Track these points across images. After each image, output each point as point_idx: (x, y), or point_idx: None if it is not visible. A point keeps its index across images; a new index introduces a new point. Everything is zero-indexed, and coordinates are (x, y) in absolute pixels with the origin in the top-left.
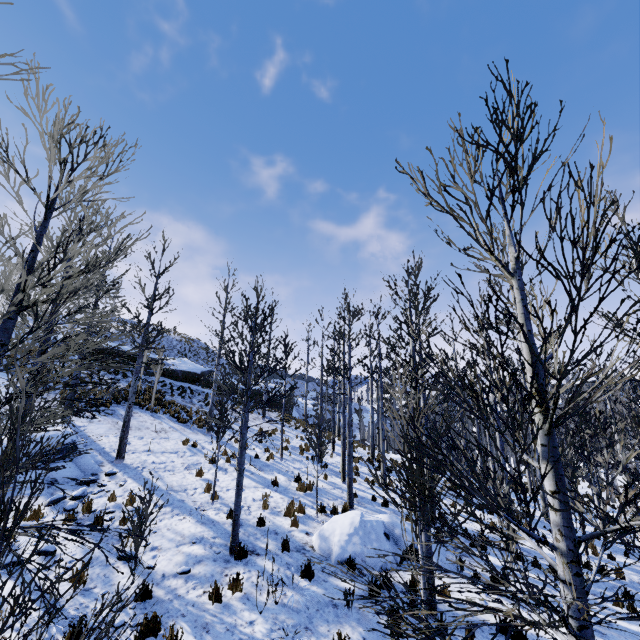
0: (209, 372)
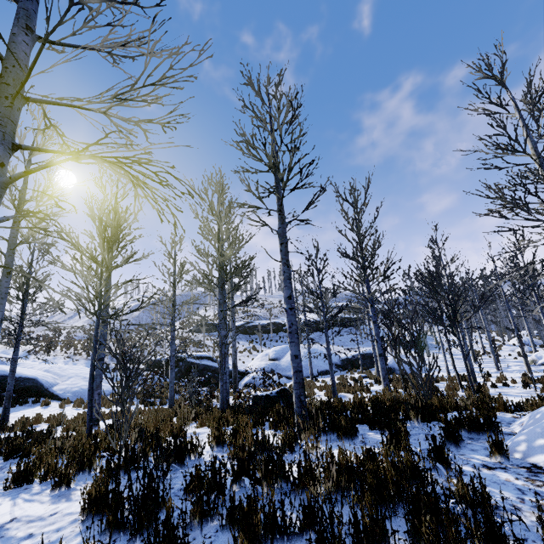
0: None
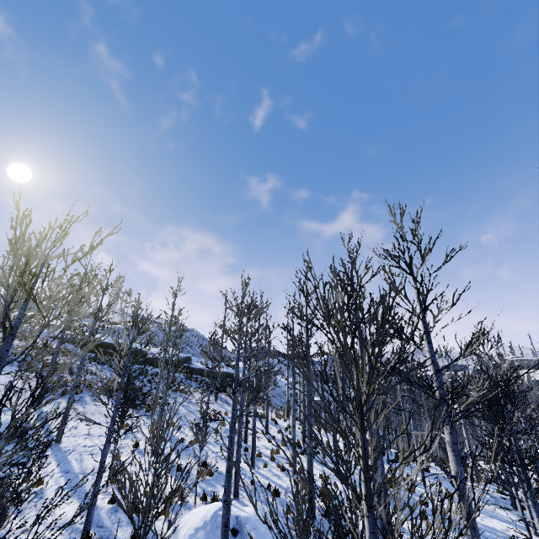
0: (185, 358)
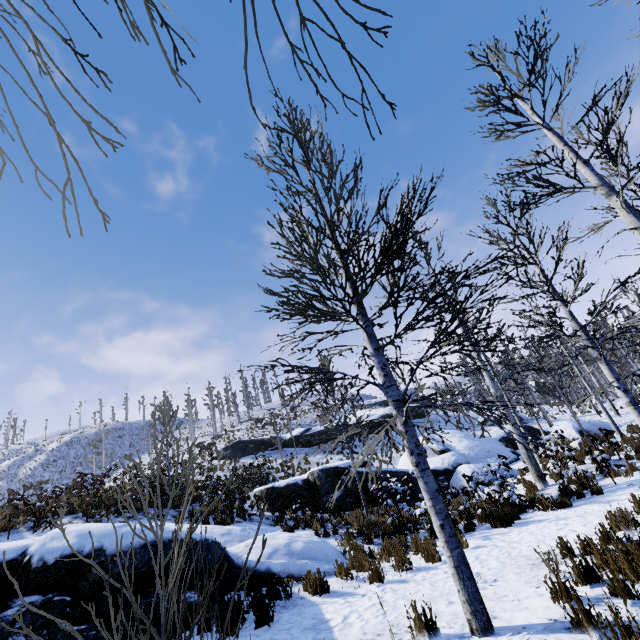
0: None
